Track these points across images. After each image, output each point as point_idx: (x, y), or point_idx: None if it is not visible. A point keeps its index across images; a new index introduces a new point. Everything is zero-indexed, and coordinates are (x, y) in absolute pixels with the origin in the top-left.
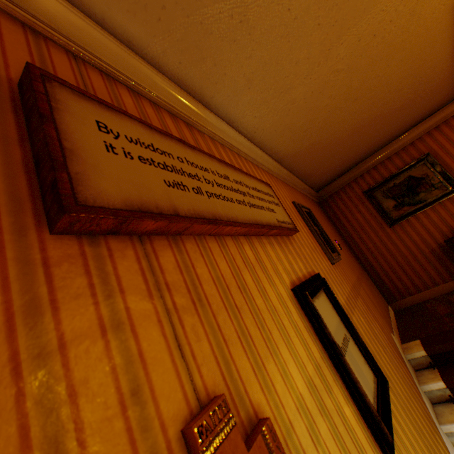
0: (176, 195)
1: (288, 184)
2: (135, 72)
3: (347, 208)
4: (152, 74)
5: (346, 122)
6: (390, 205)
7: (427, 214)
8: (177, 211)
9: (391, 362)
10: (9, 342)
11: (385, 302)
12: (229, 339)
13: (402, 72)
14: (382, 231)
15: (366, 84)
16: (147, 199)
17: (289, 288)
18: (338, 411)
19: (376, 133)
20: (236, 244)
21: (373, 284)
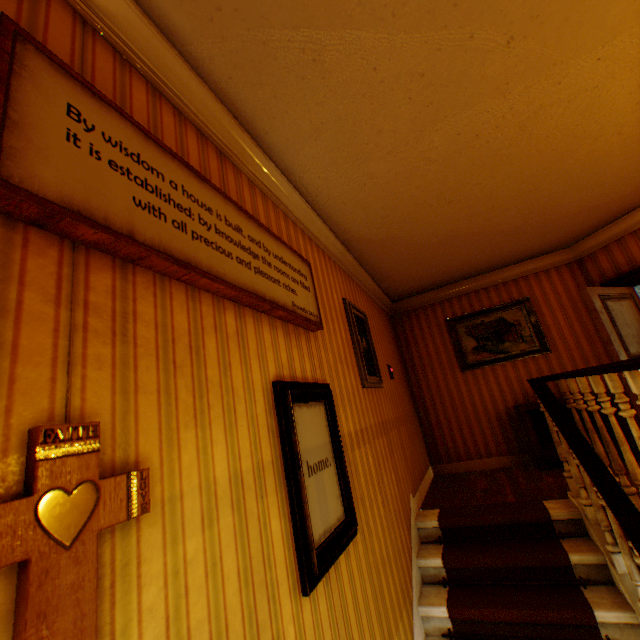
0: (144, 218)
1: (351, 276)
2: (166, 68)
3: (422, 333)
4: (190, 78)
5: (438, 225)
6: (470, 345)
7: (506, 369)
8: (134, 234)
9: (387, 518)
10: None
11: (428, 461)
12: (144, 386)
13: (510, 190)
14: (452, 374)
15: (465, 188)
16: (96, 206)
17: (270, 380)
18: (262, 517)
19: (475, 253)
20: (216, 305)
21: (421, 436)
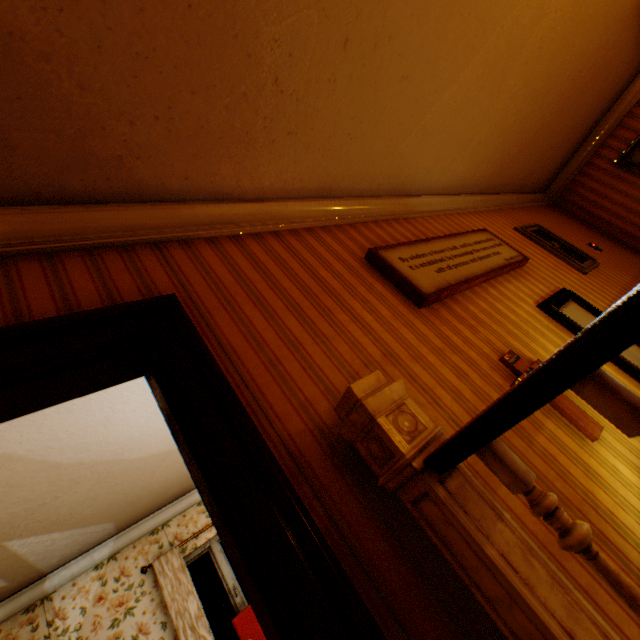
0: (443, 276)
1: (500, 208)
2: (369, 209)
3: (597, 194)
4: (376, 203)
5: (546, 114)
6: None
7: None
8: (449, 284)
9: None
10: (437, 337)
11: None
12: (502, 335)
13: (596, 34)
14: None
15: (553, 76)
16: (437, 284)
17: (533, 306)
18: None
19: (598, 92)
20: (482, 290)
21: None
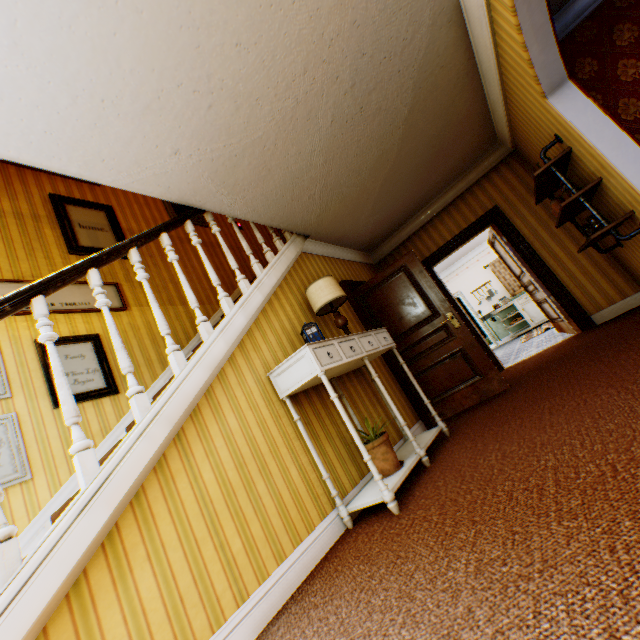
0: None
1: None
2: None
3: None
4: None
5: None
6: None
7: None
8: None
9: (190, 273)
10: None
11: None
12: None
13: None
14: None
15: None
16: None
17: (48, 195)
18: (38, 227)
19: None
20: (2, 166)
21: None
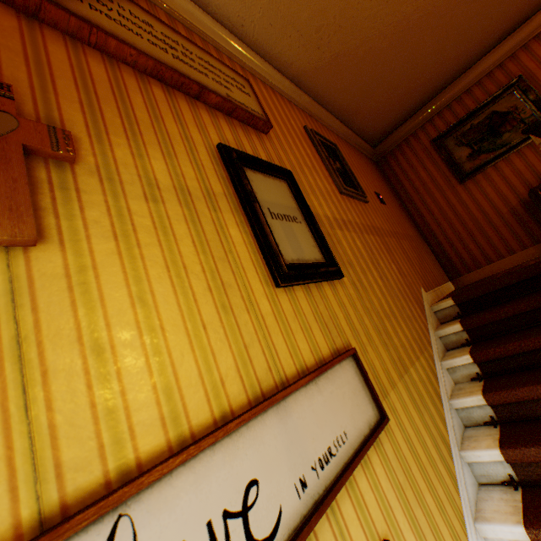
0: None
1: (313, 117)
2: None
3: (410, 165)
4: None
5: (379, 20)
6: (463, 155)
7: (510, 162)
8: None
9: (388, 290)
10: None
11: (445, 278)
12: (64, 96)
13: None
14: (451, 191)
15: None
16: None
17: (214, 145)
18: (217, 222)
19: (439, 47)
20: (139, 77)
21: (433, 258)
